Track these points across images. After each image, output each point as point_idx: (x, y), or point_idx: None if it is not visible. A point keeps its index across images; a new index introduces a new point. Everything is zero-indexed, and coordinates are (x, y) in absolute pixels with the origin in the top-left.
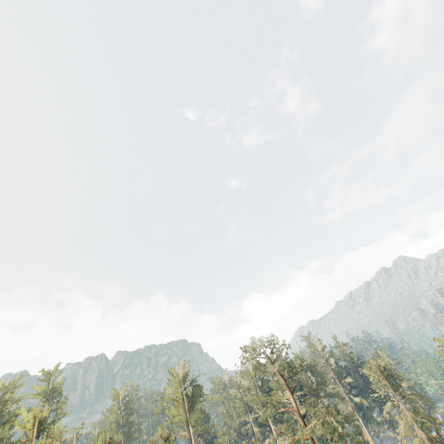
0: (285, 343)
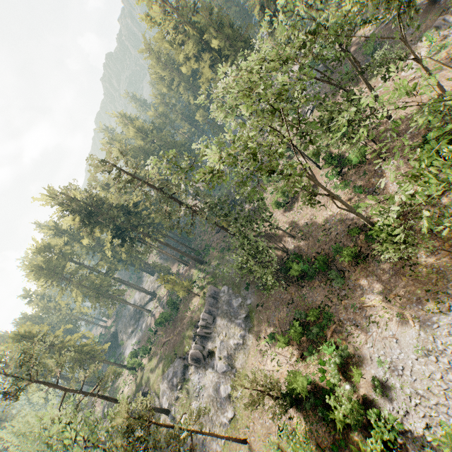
0: None
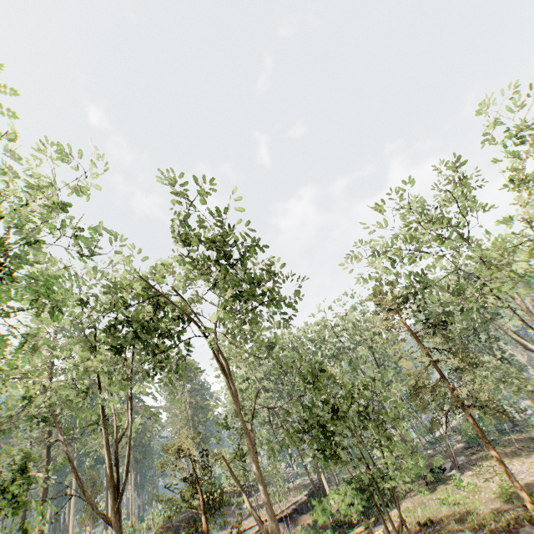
0: None
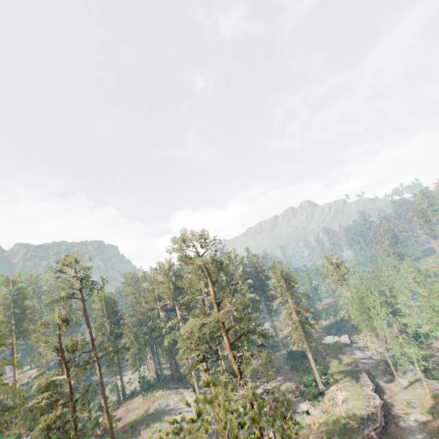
0: (215, 239)
